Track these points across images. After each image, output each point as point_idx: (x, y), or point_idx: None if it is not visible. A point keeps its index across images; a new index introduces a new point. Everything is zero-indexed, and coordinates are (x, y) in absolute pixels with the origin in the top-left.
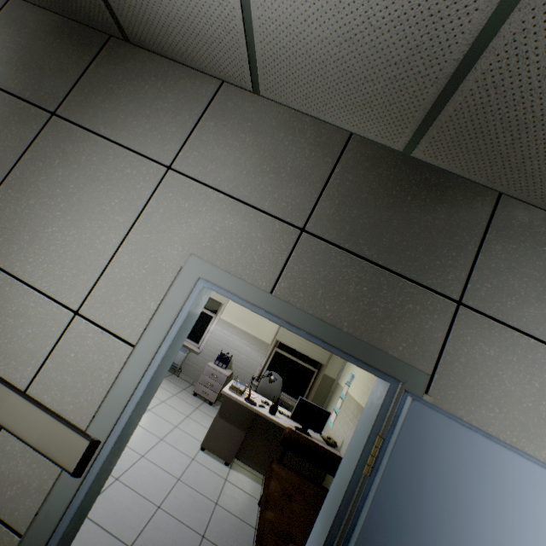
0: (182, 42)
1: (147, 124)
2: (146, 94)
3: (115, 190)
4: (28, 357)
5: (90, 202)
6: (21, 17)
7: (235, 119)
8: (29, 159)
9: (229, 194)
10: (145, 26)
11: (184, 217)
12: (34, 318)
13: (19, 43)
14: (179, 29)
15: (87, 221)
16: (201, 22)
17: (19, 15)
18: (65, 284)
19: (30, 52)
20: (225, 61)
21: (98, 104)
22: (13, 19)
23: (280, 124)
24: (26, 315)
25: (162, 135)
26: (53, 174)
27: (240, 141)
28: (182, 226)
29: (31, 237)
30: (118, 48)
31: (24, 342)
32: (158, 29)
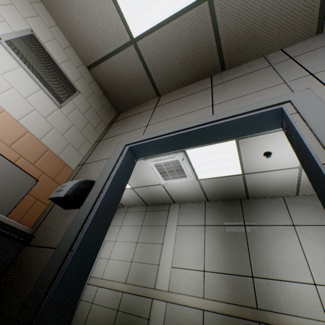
0: (271, 193)
1: (274, 216)
2: (265, 209)
3: (284, 238)
4: (315, 308)
5: (280, 245)
6: (212, 205)
7: (297, 204)
8: (250, 241)
9: (320, 224)
10: (258, 194)
11: (314, 237)
12: (302, 292)
13: (217, 211)
14: (271, 191)
15: (285, 251)
16: (281, 188)
17: (211, 205)
18: (300, 275)
19: (222, 212)
20: (286, 192)
21: (254, 217)
22: (210, 206)
23: (311, 200)
24: (298, 292)
25: (281, 217)
26: (261, 242)
27: (305, 209)
28: (316, 240)
29: (274, 264)
30: (245, 201)
31: (308, 303)
32: (263, 193)
